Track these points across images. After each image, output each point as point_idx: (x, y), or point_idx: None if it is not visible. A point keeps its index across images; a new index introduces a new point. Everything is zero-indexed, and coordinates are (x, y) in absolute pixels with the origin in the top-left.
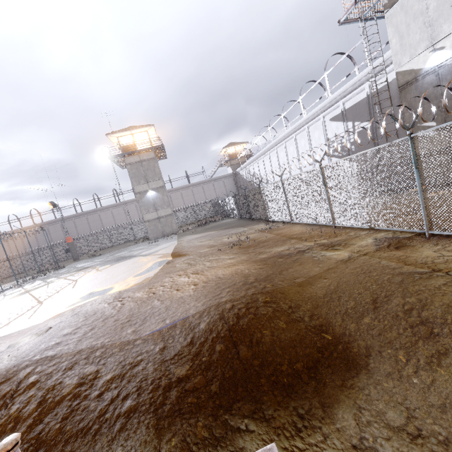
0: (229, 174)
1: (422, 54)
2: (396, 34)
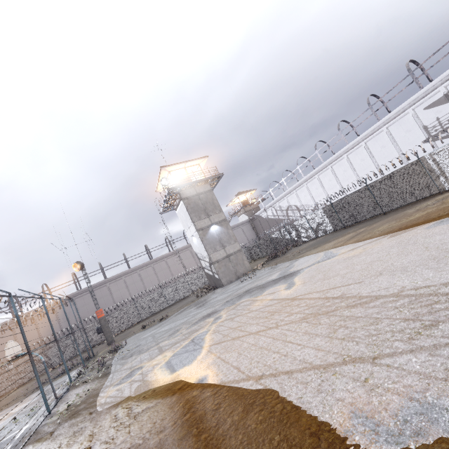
0: (246, 221)
1: None
2: None
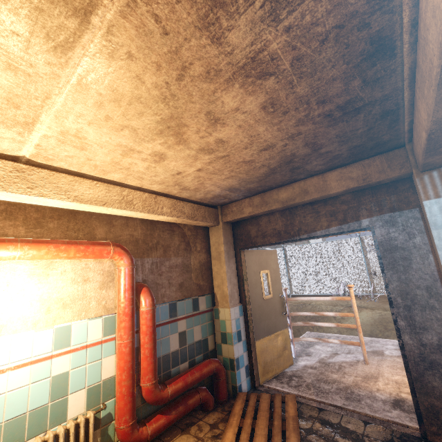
0: None
1: None
2: None
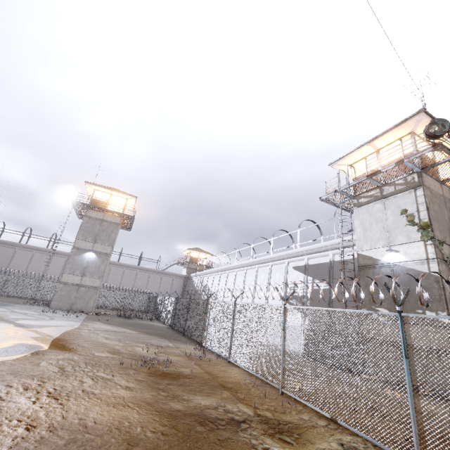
0: (182, 275)
1: (381, 248)
2: (361, 226)
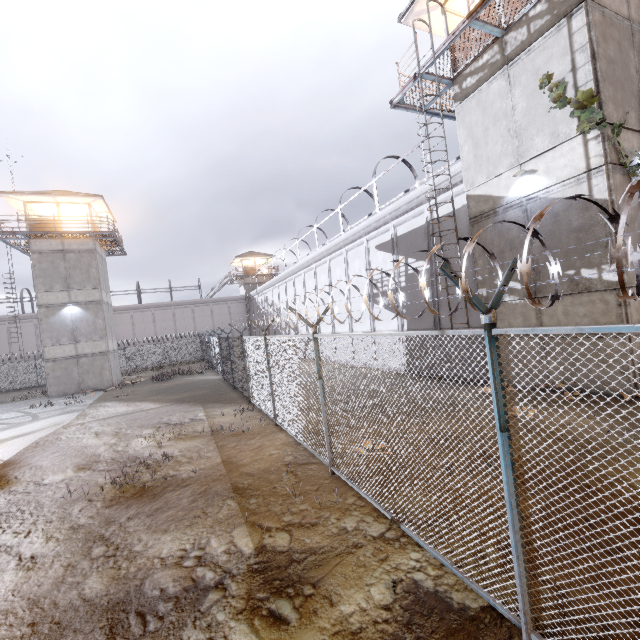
0: (240, 297)
1: (505, 174)
2: (469, 140)
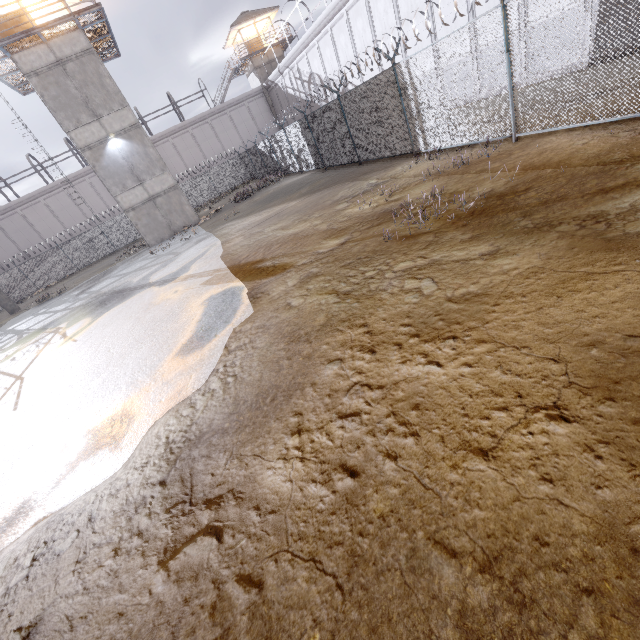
0: (256, 91)
1: None
2: None
